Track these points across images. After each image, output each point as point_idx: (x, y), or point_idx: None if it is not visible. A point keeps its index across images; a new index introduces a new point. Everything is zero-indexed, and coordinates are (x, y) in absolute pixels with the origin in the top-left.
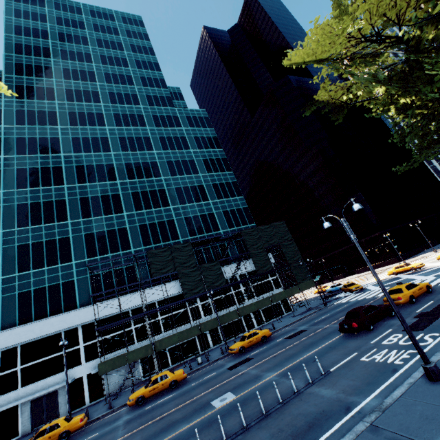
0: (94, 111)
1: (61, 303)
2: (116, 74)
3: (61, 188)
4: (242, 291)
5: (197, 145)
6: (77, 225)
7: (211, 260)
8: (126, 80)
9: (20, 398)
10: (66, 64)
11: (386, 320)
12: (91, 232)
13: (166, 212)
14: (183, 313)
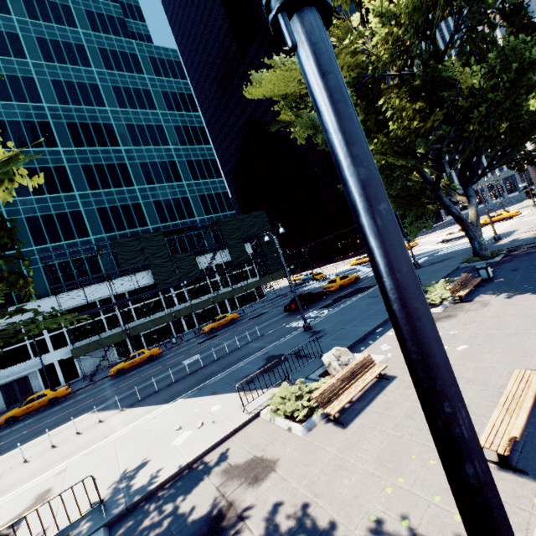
0: (3, 29)
1: (12, 295)
2: None
3: None
4: (218, 281)
5: (166, 104)
6: (12, 206)
7: (185, 250)
8: None
9: None
10: None
11: (318, 302)
12: (33, 214)
13: (130, 194)
14: (156, 302)
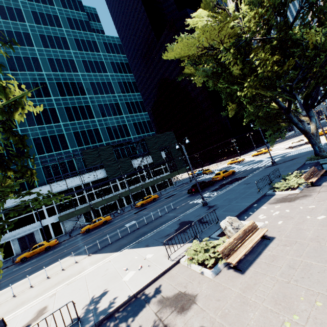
0: (21, 31)
1: (25, 184)
2: None
3: None
4: (144, 175)
5: (113, 69)
6: (25, 132)
7: (125, 156)
8: None
9: (10, 237)
10: None
11: (209, 187)
12: (37, 136)
13: (92, 123)
14: (108, 188)
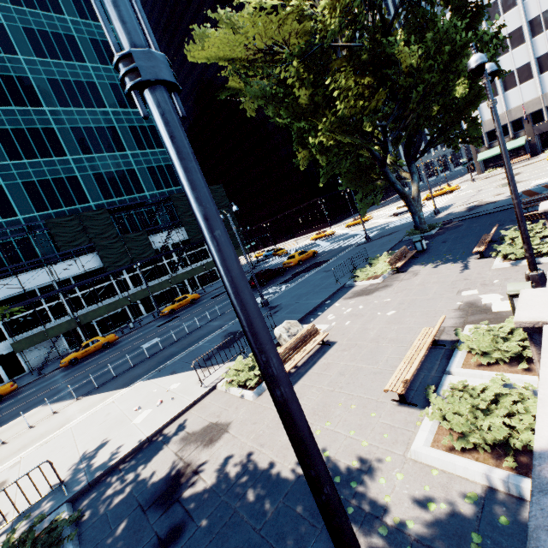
0: None
1: None
2: None
3: None
4: (175, 261)
5: (98, 56)
6: None
7: (136, 229)
8: None
9: None
10: None
11: (277, 278)
12: None
13: (63, 165)
14: (107, 286)
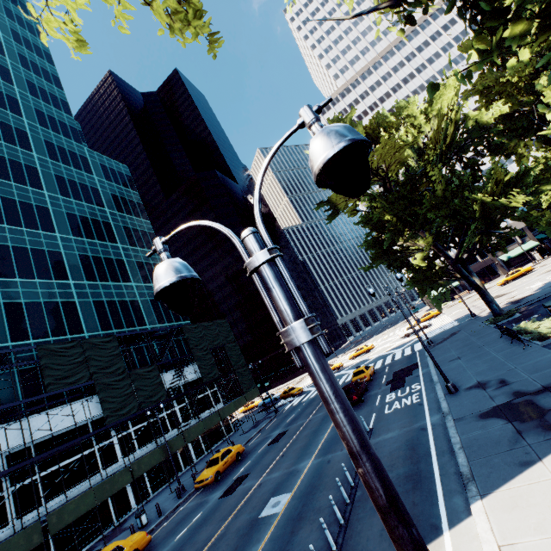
0: None
1: None
2: None
3: None
4: (176, 412)
5: (116, 205)
6: None
7: (134, 368)
8: None
9: None
10: None
11: (365, 394)
12: None
13: (62, 289)
14: (86, 458)
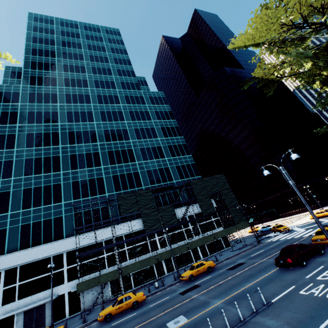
0: (83, 93)
1: (52, 234)
2: (100, 68)
3: (57, 148)
4: (190, 229)
5: (157, 117)
6: (67, 175)
7: (166, 204)
8: (106, 72)
9: (16, 309)
10: (65, 61)
11: (316, 257)
12: (76, 180)
13: (133, 166)
14: (144, 245)
